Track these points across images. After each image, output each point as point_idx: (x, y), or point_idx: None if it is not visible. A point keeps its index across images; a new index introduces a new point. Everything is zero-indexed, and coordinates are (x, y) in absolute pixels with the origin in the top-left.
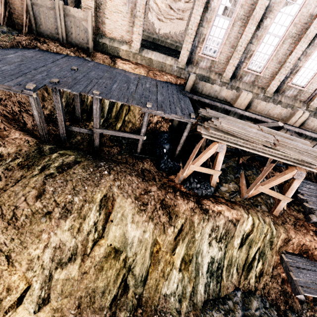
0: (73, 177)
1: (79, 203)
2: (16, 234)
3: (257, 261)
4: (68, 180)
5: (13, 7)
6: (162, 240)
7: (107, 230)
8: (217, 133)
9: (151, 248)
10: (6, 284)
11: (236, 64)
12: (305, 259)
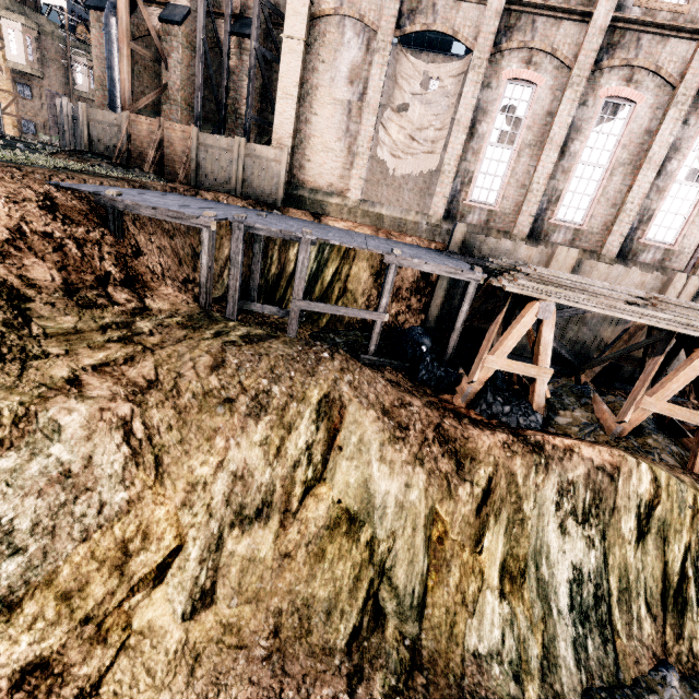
0: (269, 351)
1: (281, 398)
2: (176, 419)
3: (694, 584)
4: (262, 353)
5: (168, 152)
6: (448, 514)
7: (331, 467)
8: (533, 284)
9: (425, 529)
10: (144, 520)
11: (534, 213)
12: None
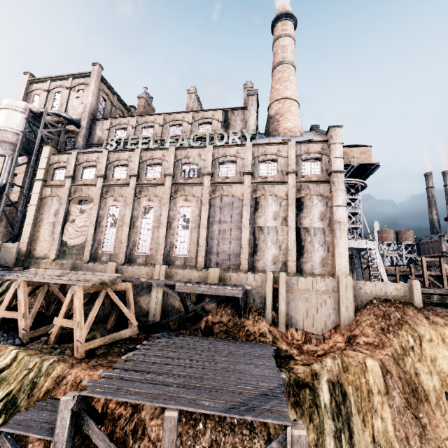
0: None
1: None
2: None
3: None
4: None
5: None
6: None
7: None
8: (20, 274)
9: None
10: None
11: (125, 251)
12: None
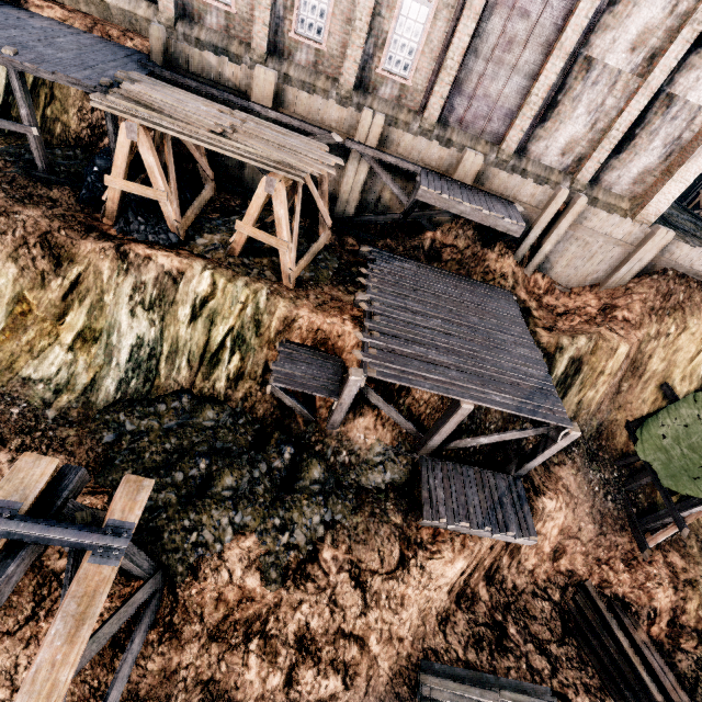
0: None
1: None
2: None
3: (230, 351)
4: None
5: None
6: (36, 299)
7: None
8: (122, 102)
9: (9, 307)
10: None
11: (268, 21)
12: (320, 353)
